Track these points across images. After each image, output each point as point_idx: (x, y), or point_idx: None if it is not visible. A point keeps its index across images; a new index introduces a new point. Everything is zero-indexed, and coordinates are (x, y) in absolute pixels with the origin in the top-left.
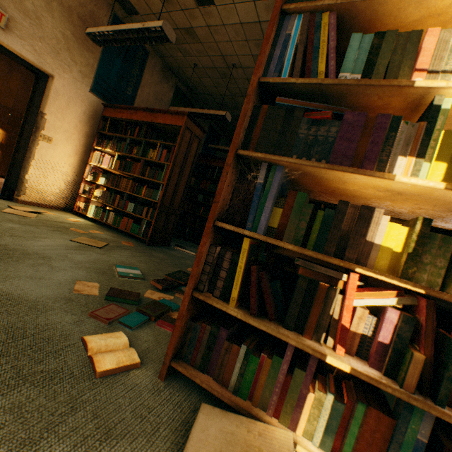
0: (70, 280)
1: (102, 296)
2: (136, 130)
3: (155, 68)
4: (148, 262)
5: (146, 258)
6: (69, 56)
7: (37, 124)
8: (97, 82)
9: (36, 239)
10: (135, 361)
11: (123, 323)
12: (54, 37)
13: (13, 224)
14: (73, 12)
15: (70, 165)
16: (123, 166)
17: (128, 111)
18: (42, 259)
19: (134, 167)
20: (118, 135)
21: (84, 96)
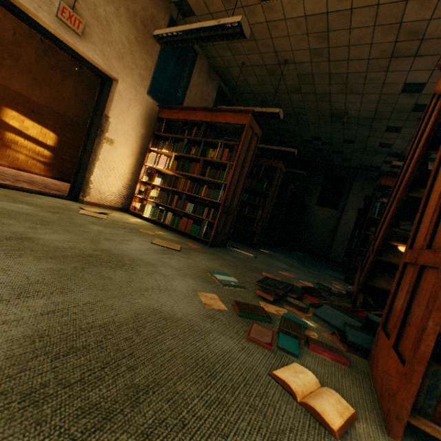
0: (190, 291)
1: (232, 311)
2: (193, 130)
3: (202, 69)
4: (227, 266)
5: (222, 262)
6: (131, 60)
7: (102, 127)
8: (153, 84)
9: (125, 242)
10: (351, 411)
11: (284, 349)
12: (120, 42)
13: (96, 226)
14: (137, 16)
15: (127, 166)
16: (181, 166)
17: (185, 111)
18: (149, 266)
19: (193, 167)
20: (174, 136)
21: (142, 98)
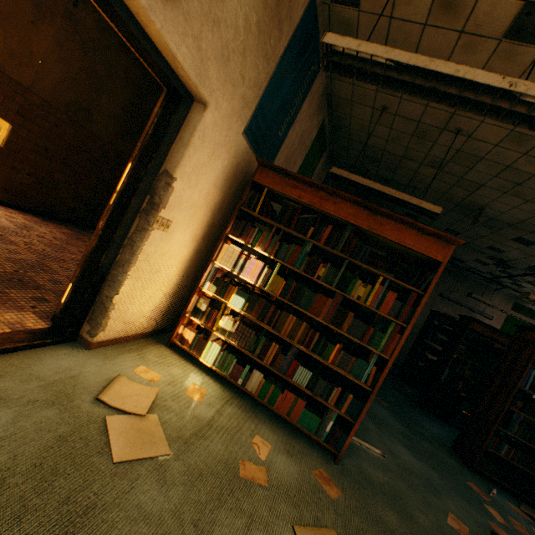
0: None
1: None
2: (325, 230)
3: (316, 94)
4: None
5: None
6: (239, 66)
7: (154, 196)
8: (255, 115)
9: None
10: None
11: None
12: (232, 24)
13: None
14: None
15: (180, 261)
16: (292, 292)
17: (314, 190)
18: None
19: (317, 303)
20: (283, 228)
21: (233, 141)
